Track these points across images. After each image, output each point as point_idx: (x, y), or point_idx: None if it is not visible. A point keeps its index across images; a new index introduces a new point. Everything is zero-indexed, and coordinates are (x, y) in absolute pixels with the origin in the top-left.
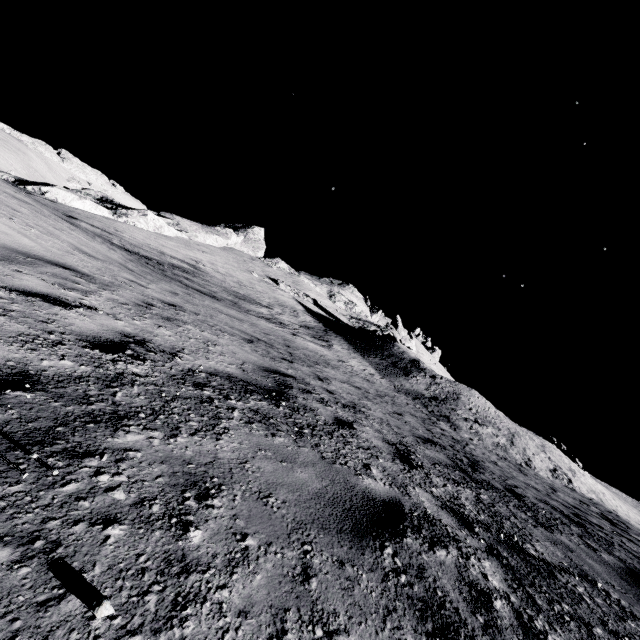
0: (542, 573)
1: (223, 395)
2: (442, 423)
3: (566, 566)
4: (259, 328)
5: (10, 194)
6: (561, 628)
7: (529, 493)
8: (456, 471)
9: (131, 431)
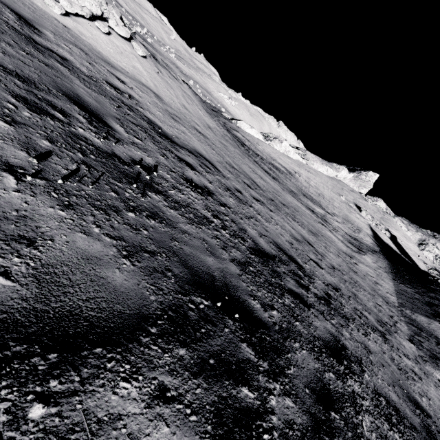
0: (126, 177)
1: (129, 110)
2: (411, 344)
3: (163, 213)
4: (277, 192)
5: (184, 91)
6: (64, 133)
7: (339, 334)
8: (249, 240)
9: (63, 67)
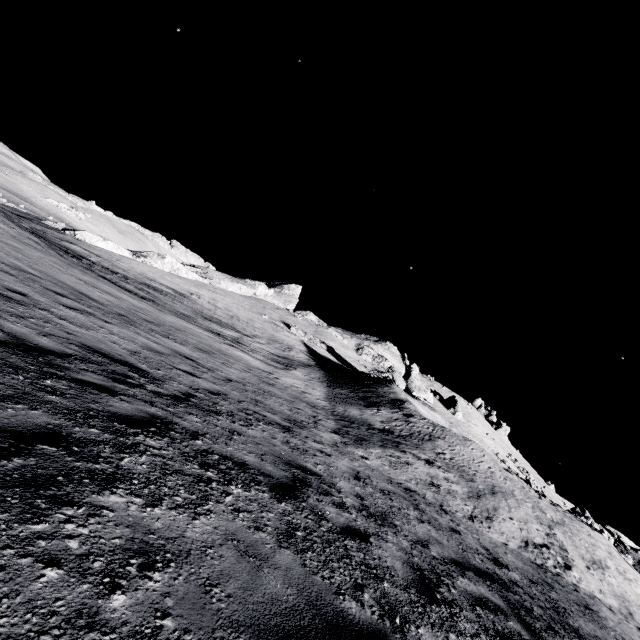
0: None
1: None
2: (334, 435)
3: None
4: (143, 311)
5: None
6: None
7: (170, 416)
8: None
9: None
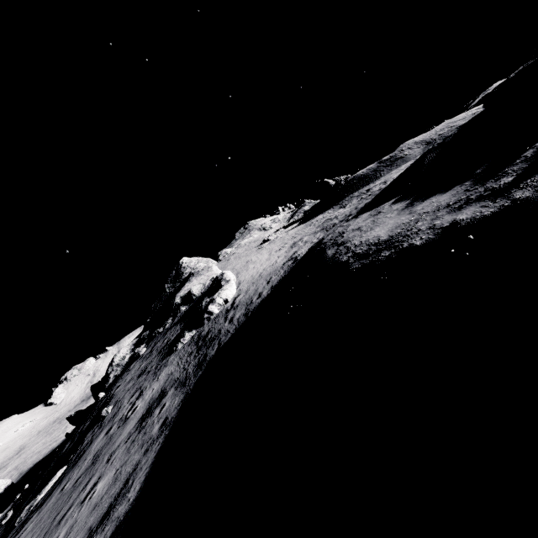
0: None
1: None
2: None
3: None
4: None
5: None
6: None
7: None
8: None
9: None
